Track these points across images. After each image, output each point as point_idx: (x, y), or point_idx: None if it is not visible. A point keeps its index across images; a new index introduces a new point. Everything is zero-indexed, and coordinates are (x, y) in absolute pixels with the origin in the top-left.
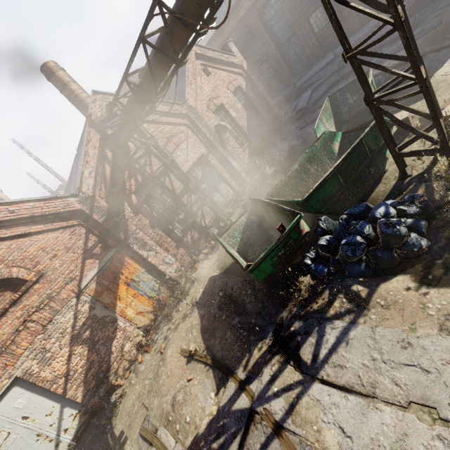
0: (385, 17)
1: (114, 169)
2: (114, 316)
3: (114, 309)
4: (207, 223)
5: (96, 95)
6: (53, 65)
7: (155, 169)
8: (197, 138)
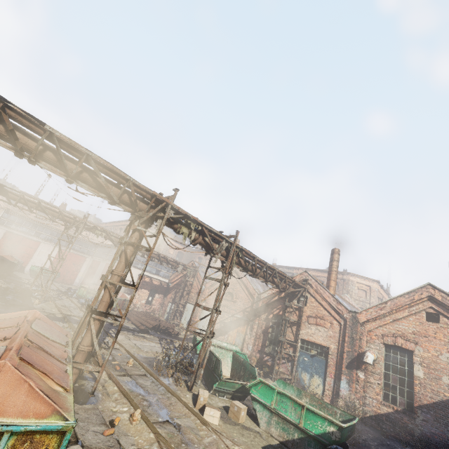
0: (200, 301)
1: (278, 300)
2: (228, 332)
3: (230, 330)
4: (280, 370)
5: (306, 272)
6: (336, 250)
7: (291, 318)
8: (339, 337)
